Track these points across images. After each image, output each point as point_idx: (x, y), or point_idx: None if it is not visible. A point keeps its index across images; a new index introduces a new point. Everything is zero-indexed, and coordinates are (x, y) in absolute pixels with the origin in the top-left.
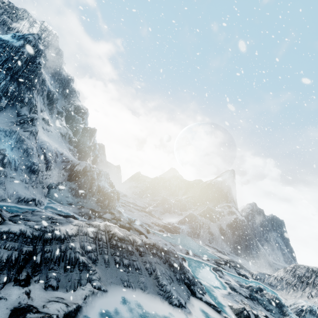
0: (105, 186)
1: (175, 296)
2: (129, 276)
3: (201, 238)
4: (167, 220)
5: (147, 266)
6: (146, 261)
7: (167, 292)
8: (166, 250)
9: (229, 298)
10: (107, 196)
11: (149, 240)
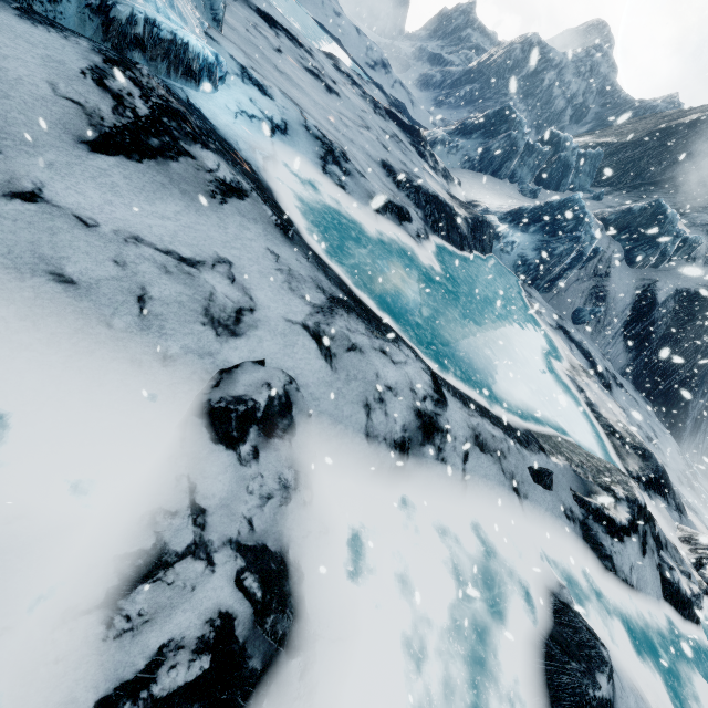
0: None
1: None
2: None
3: (554, 297)
4: (471, 194)
5: None
6: None
7: None
8: None
9: None
10: None
11: None
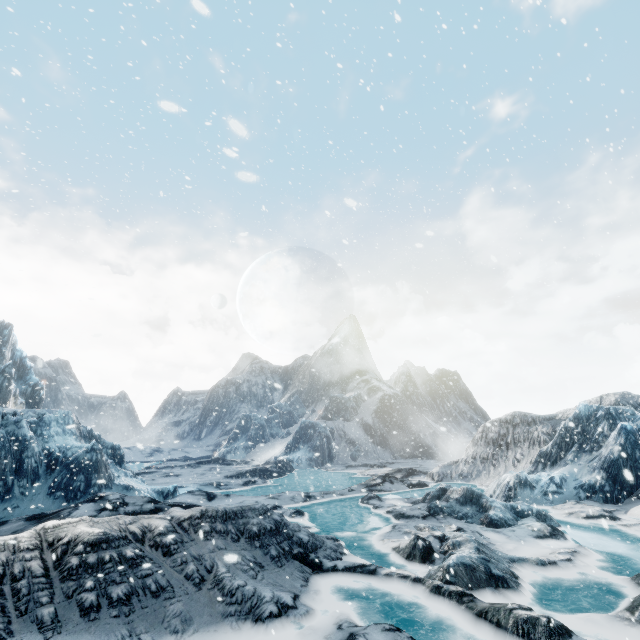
0: (67, 446)
1: (268, 598)
2: (135, 620)
3: (337, 460)
4: (263, 459)
5: (190, 568)
6: (187, 560)
7: (248, 600)
8: (237, 511)
9: (394, 536)
10: (77, 465)
11: (191, 510)
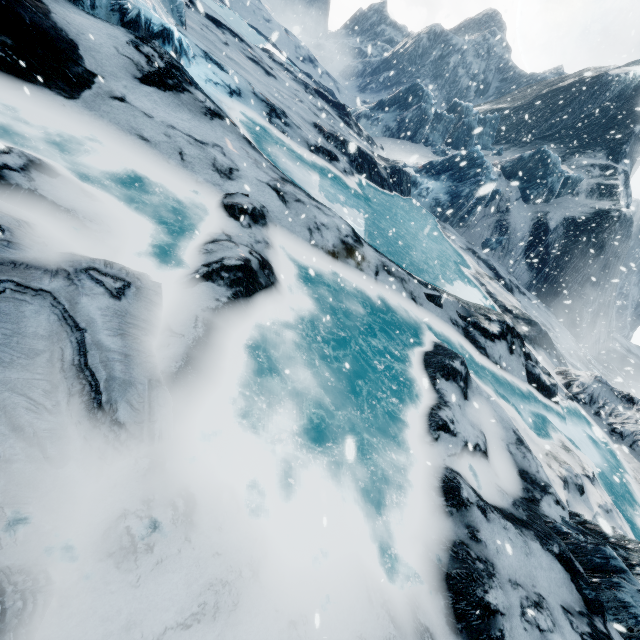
0: None
1: None
2: None
3: (466, 231)
4: (393, 156)
5: None
6: None
7: None
8: None
9: None
10: None
11: None
